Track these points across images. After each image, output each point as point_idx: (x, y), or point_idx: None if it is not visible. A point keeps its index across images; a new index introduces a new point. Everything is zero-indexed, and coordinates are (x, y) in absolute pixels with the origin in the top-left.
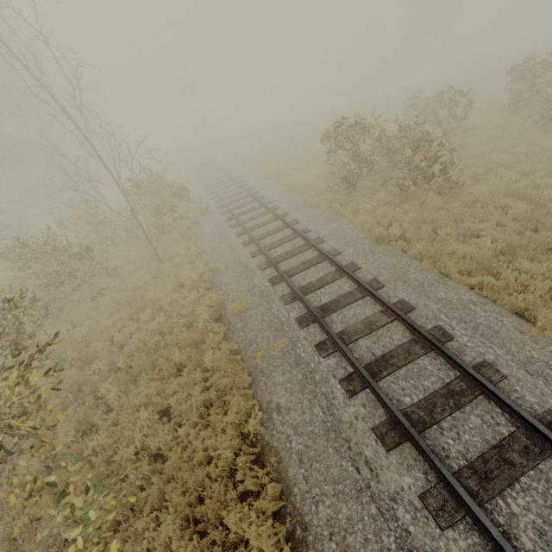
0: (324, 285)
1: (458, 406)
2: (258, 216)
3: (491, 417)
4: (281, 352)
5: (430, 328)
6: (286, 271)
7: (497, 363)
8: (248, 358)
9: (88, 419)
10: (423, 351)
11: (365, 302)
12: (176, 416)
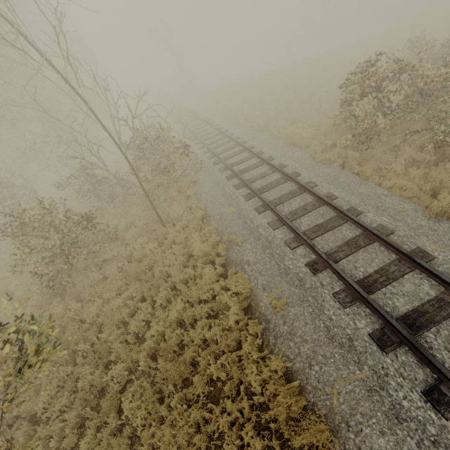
0: (392, 281)
1: None
2: (263, 175)
3: None
4: (363, 388)
5: None
6: (327, 254)
7: None
8: (314, 389)
9: None
10: None
11: None
12: None
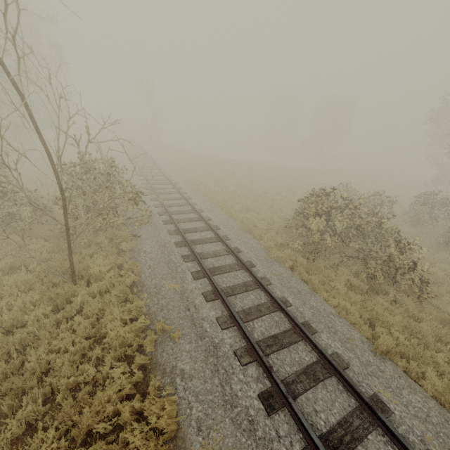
0: (358, 443)
1: None
2: (217, 254)
3: None
4: None
5: None
6: (284, 382)
7: None
8: None
9: None
10: None
11: None
12: None
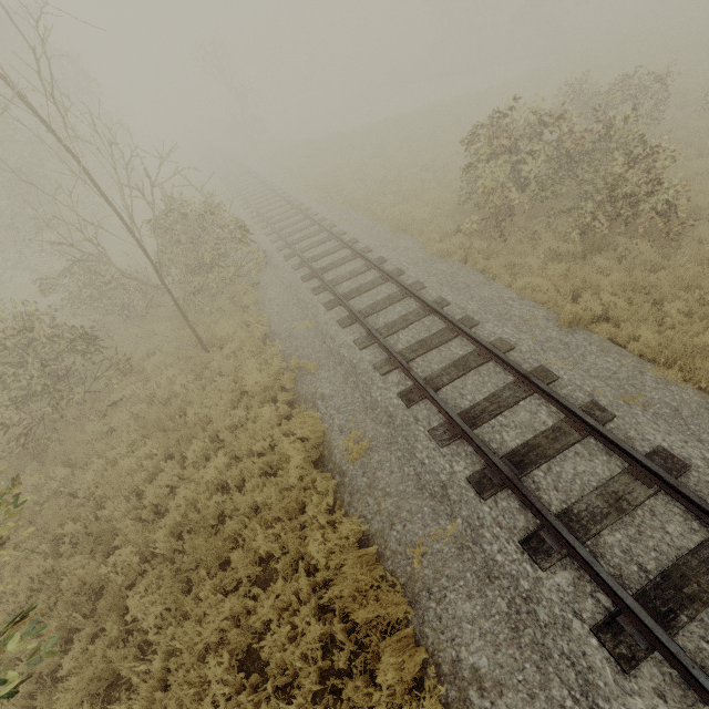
0: (503, 409)
1: None
2: (354, 273)
3: None
4: (453, 546)
5: None
6: (427, 379)
7: None
8: (393, 554)
9: (111, 666)
10: None
11: (588, 448)
12: (272, 666)
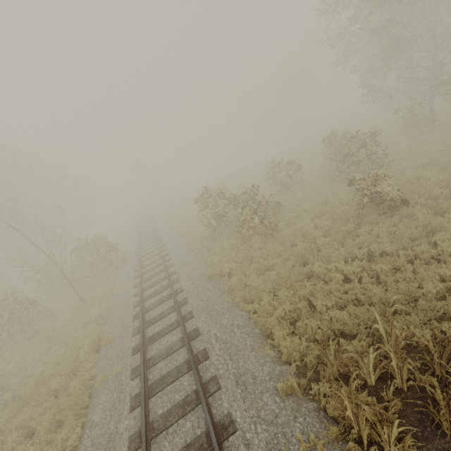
0: (161, 318)
1: (183, 414)
2: (153, 261)
3: (197, 422)
4: (115, 376)
5: (200, 350)
6: (146, 307)
7: (222, 376)
8: (95, 382)
9: None
10: (186, 370)
11: (177, 331)
12: (37, 436)
